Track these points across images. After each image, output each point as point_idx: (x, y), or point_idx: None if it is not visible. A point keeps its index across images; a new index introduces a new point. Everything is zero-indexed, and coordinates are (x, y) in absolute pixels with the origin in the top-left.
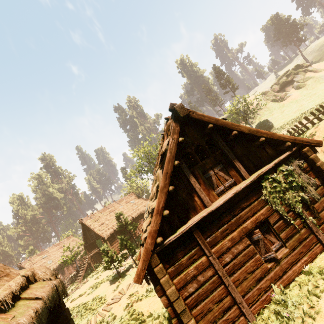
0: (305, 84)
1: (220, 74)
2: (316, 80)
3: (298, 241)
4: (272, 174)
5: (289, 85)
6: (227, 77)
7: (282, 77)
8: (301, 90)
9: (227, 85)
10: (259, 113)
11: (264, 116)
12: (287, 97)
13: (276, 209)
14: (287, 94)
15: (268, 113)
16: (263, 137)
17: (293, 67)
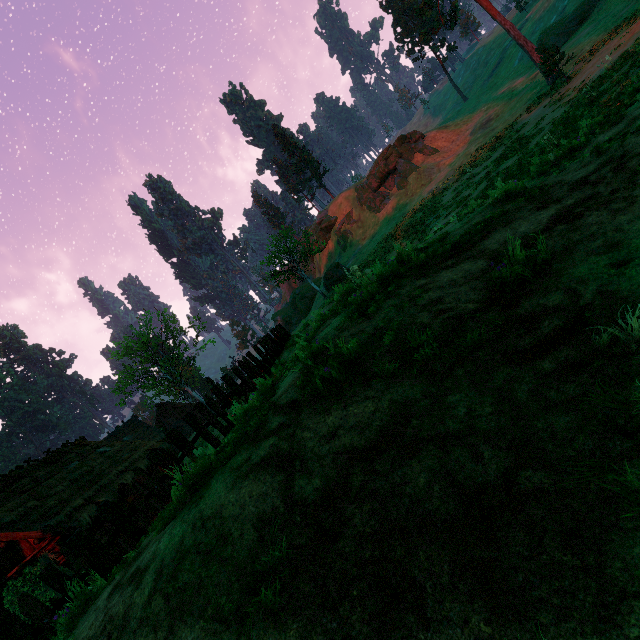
0: (407, 183)
1: (289, 145)
2: (418, 178)
3: (44, 639)
4: (16, 580)
5: (391, 177)
6: (301, 152)
7: (380, 162)
8: (401, 195)
9: (306, 166)
10: (351, 230)
11: (355, 239)
12: (384, 207)
13: (19, 615)
14: (384, 200)
15: (360, 233)
16: (3, 542)
17: (395, 142)
